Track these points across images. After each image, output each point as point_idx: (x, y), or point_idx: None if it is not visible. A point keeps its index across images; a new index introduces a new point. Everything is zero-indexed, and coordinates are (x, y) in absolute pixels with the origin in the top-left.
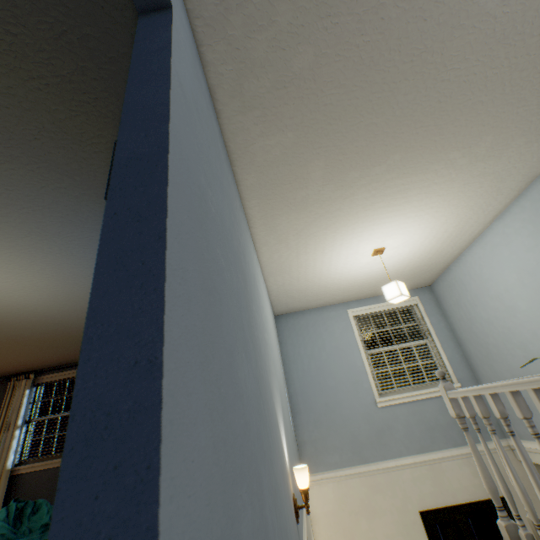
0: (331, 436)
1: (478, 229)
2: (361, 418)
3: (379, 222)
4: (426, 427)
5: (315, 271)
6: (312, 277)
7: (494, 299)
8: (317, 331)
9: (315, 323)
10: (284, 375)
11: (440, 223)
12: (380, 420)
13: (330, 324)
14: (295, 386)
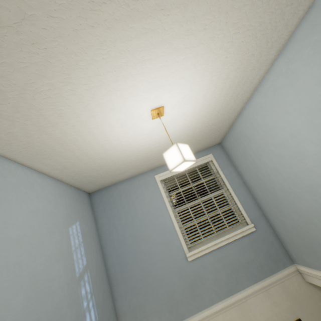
0: (149, 301)
1: (260, 74)
2: (175, 275)
3: (134, 59)
4: (231, 270)
5: (92, 146)
6: (96, 153)
7: (279, 147)
8: (130, 200)
9: (128, 193)
10: (98, 253)
11: (220, 62)
12: (192, 273)
13: (141, 191)
14: (113, 259)
